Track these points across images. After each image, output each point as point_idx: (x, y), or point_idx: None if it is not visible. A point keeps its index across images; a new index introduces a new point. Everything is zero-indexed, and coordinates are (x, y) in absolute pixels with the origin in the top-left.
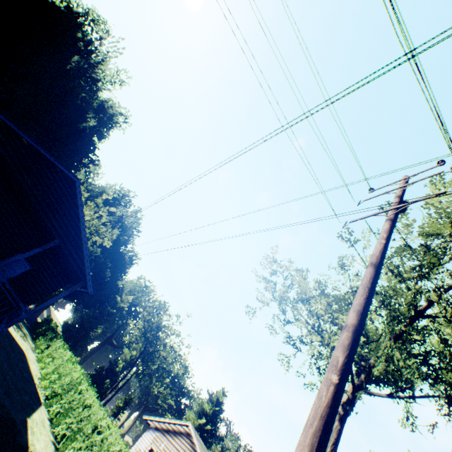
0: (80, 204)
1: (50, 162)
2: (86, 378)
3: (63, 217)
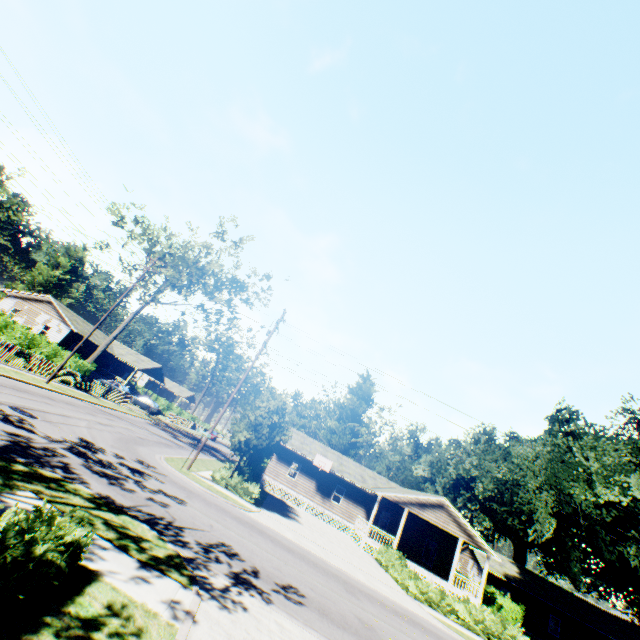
0: None
1: None
2: None
3: None
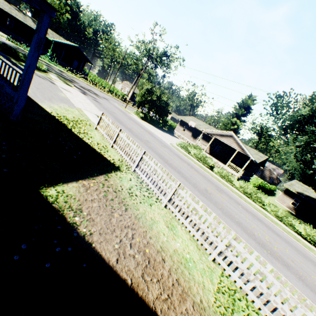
0: (82, 52)
1: (72, 45)
2: (100, 78)
3: (81, 55)
